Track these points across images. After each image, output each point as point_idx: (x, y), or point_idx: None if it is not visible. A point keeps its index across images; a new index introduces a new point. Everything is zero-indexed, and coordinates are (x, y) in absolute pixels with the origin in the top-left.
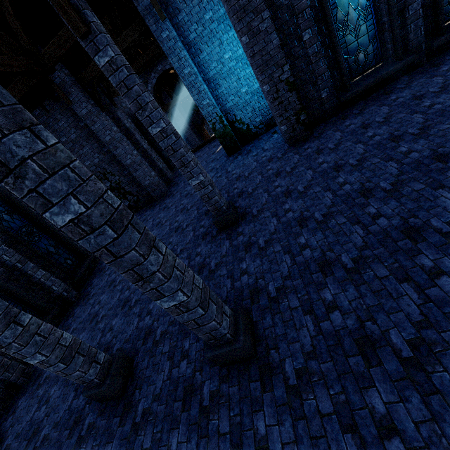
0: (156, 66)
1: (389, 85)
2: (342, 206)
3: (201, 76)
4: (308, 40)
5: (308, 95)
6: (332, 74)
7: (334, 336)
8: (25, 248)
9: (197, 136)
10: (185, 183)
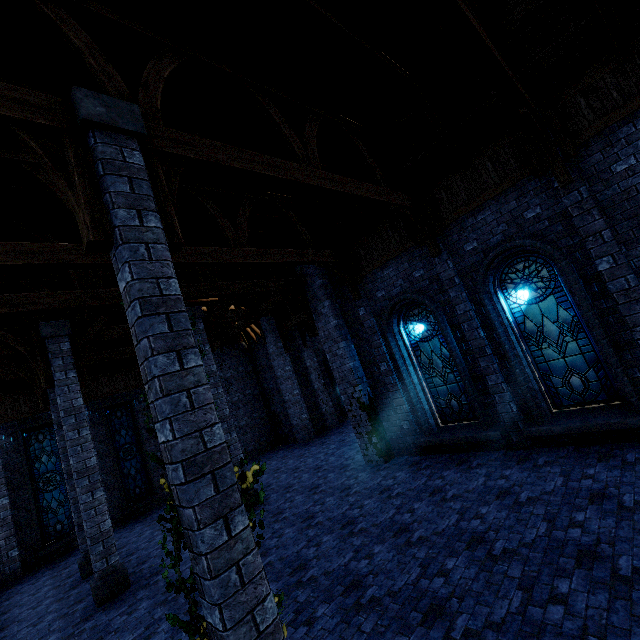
0: None
1: (482, 452)
2: None
3: None
4: (384, 371)
5: (390, 418)
6: (413, 409)
7: (107, 626)
8: None
9: None
10: (324, 439)
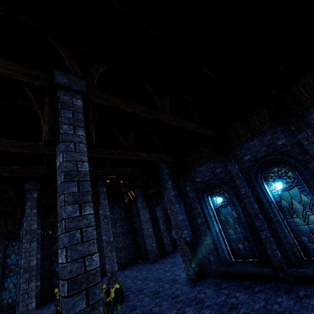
0: None
1: (260, 281)
2: None
3: None
4: (200, 222)
5: (202, 252)
6: (216, 247)
7: None
8: None
9: None
10: (164, 260)
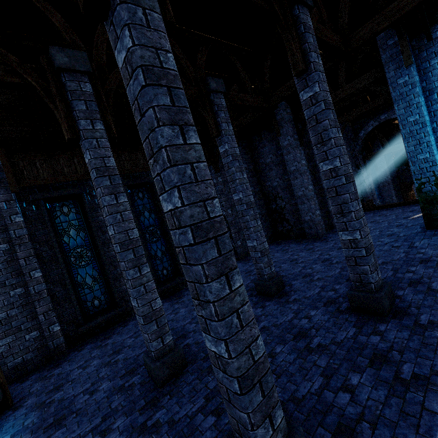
0: (380, 115)
1: None
2: None
3: (431, 127)
4: None
5: None
6: None
7: None
8: None
9: (397, 193)
10: None
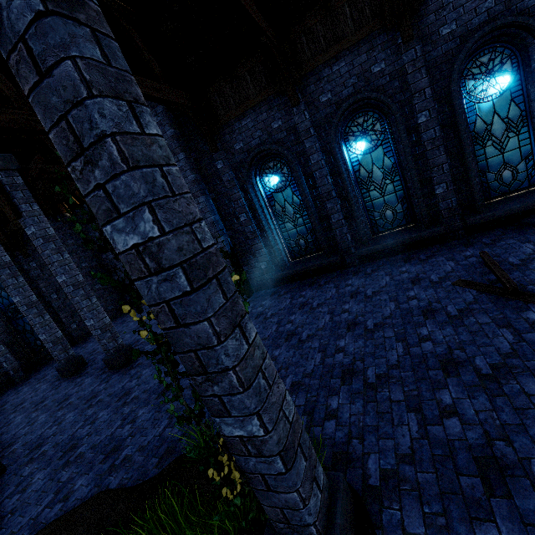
0: None
1: (324, 274)
2: (146, 396)
3: None
4: (244, 221)
5: (250, 262)
6: (270, 251)
7: None
8: (2, 323)
9: None
10: None
